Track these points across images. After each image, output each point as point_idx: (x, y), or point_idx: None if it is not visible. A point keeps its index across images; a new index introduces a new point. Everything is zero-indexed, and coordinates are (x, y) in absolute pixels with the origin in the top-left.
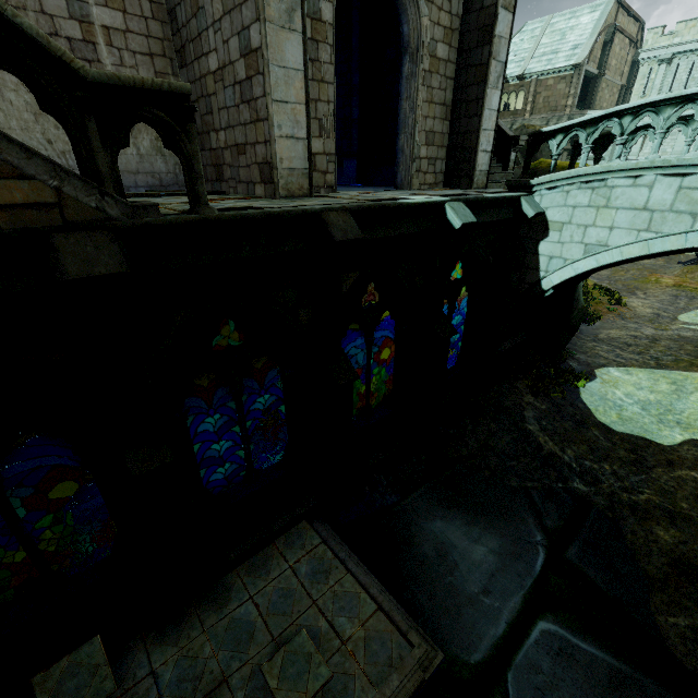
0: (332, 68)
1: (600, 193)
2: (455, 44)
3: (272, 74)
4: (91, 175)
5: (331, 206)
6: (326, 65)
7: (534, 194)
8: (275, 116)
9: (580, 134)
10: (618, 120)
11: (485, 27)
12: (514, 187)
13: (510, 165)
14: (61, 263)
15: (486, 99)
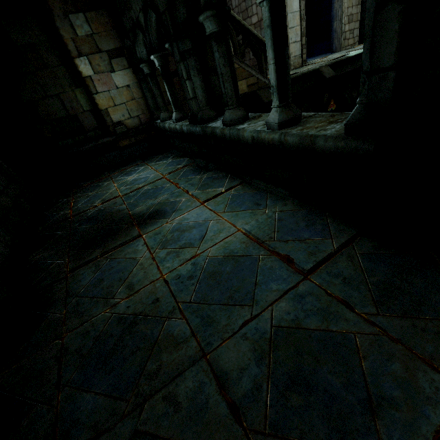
0: (303, 2)
1: None
2: None
3: (288, 18)
4: (261, 72)
5: (322, 65)
6: (301, 2)
7: None
8: (289, 35)
9: None
10: None
11: None
12: None
13: None
14: (262, 98)
15: None
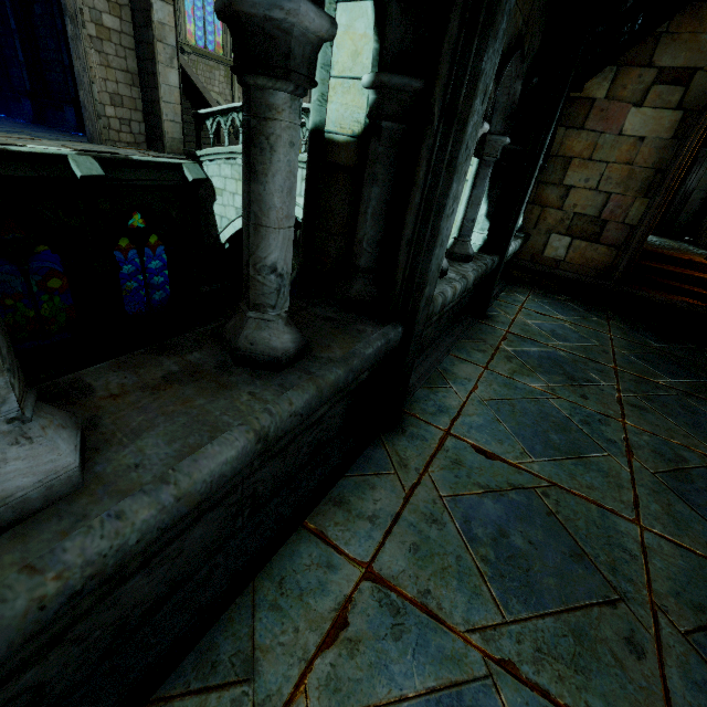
0: None
1: (235, 169)
2: (128, 18)
3: None
4: None
5: None
6: None
7: (203, 164)
8: None
9: (222, 121)
10: (237, 114)
11: (146, 11)
12: (190, 155)
13: (224, 139)
14: None
15: (161, 76)
